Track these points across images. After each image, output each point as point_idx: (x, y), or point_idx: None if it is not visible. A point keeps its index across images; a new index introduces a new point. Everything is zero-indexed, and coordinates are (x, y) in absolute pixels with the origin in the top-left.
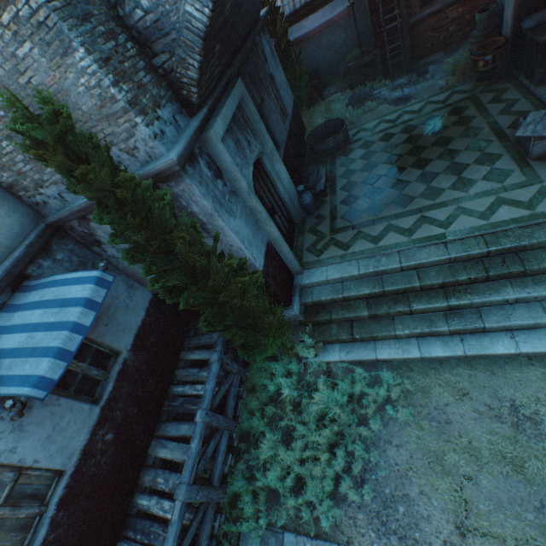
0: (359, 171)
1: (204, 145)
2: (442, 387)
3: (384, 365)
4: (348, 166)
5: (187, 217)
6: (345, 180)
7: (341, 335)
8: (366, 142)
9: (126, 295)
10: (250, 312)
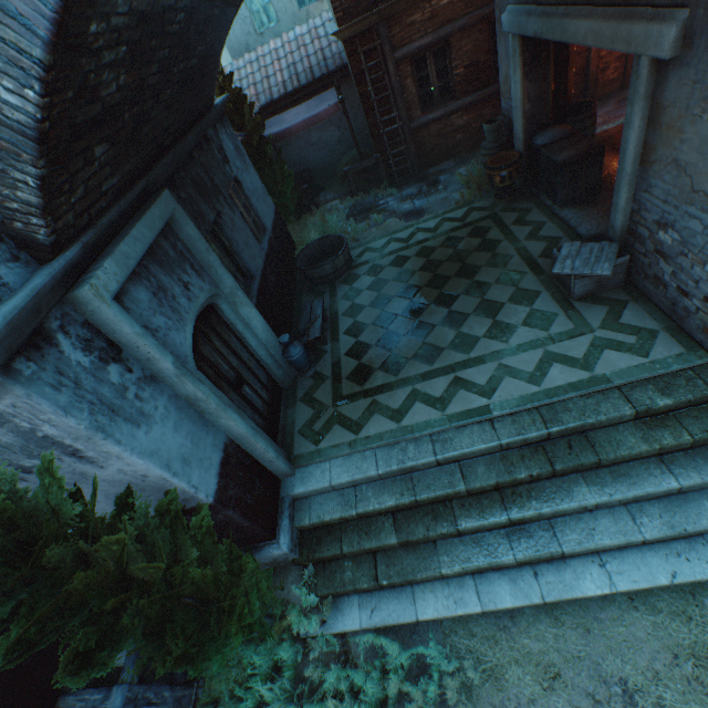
0: (368, 307)
1: (76, 309)
2: (521, 666)
3: (430, 631)
4: (353, 299)
5: (39, 443)
6: (350, 319)
7: (360, 581)
8: (374, 266)
9: None
10: (190, 588)
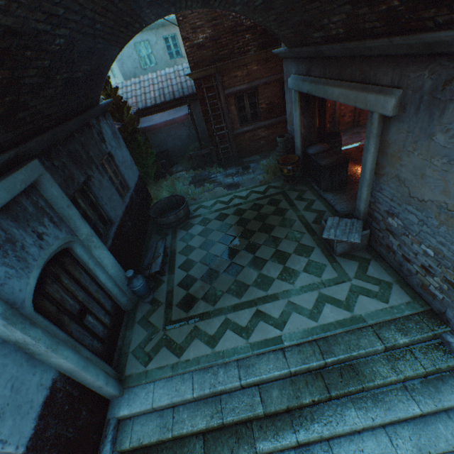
0: (198, 249)
1: None
2: None
3: None
4: (188, 242)
5: None
6: (184, 257)
7: None
8: (205, 218)
9: None
10: None
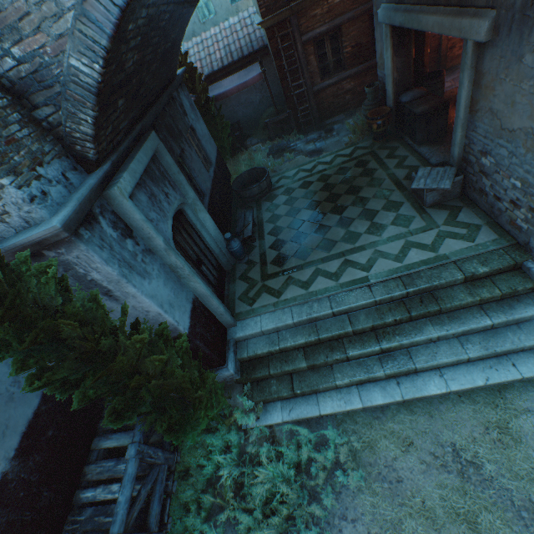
0: (284, 216)
1: (107, 202)
2: (388, 439)
3: (329, 421)
4: (274, 211)
5: (87, 285)
6: (271, 225)
7: (282, 392)
8: (288, 188)
9: (11, 381)
10: (175, 386)
